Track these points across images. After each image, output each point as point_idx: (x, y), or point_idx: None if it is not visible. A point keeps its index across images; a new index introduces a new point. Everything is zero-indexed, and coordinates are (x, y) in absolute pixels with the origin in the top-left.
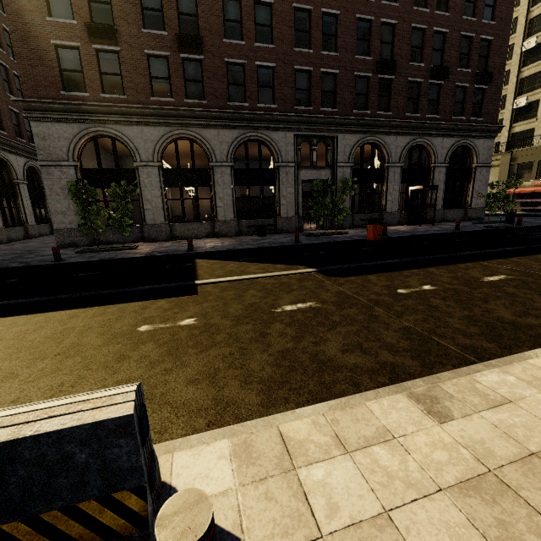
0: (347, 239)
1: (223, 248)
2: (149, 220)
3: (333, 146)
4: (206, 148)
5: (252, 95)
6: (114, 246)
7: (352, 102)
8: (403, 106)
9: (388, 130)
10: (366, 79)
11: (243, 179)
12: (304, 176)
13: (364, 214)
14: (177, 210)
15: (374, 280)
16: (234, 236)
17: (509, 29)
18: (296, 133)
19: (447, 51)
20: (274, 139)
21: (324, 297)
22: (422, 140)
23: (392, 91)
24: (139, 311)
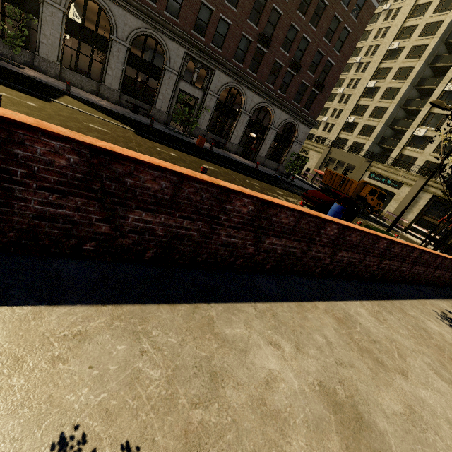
0: (185, 139)
1: (94, 102)
2: (42, 52)
3: (210, 77)
4: (111, 21)
5: (162, 0)
6: (2, 57)
7: (233, 52)
8: (266, 75)
9: (250, 86)
10: (250, 41)
11: (135, 64)
12: (183, 87)
13: (216, 136)
14: (85, 64)
15: (156, 144)
16: (114, 103)
17: (345, 63)
18: (187, 51)
19: (306, 55)
20: (169, 46)
21: (117, 133)
22: (269, 106)
23: (263, 61)
24: (4, 89)
